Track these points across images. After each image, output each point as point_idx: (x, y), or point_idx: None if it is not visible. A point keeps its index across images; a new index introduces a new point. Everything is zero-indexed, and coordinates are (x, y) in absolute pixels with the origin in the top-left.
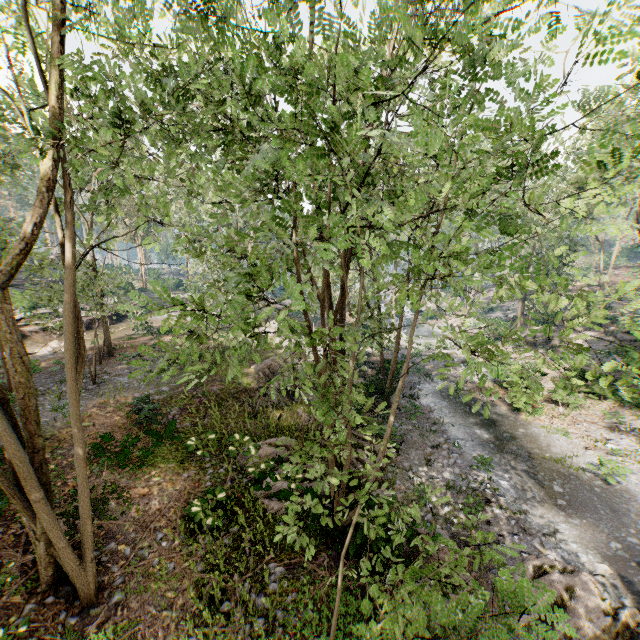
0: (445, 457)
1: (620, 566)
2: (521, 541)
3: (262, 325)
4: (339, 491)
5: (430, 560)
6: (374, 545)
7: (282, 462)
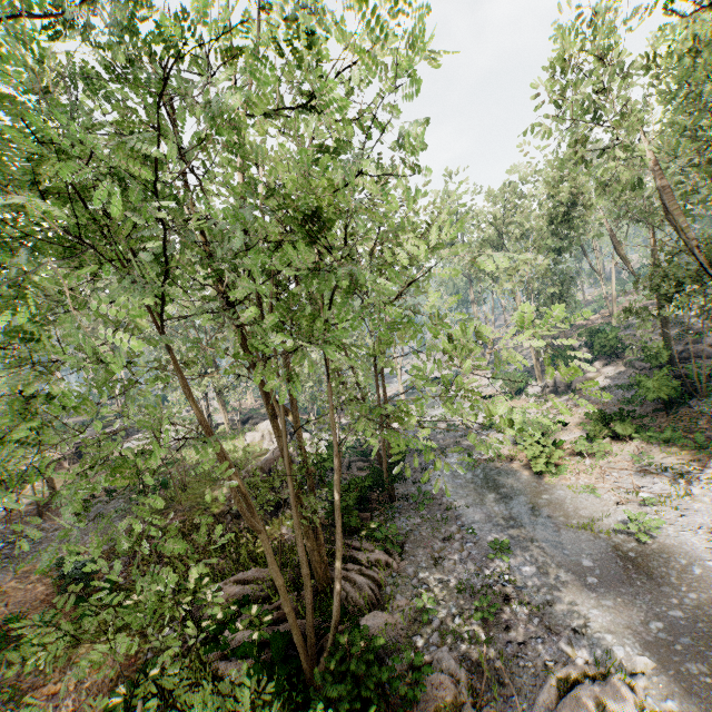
0: (458, 550)
1: (664, 653)
2: (546, 646)
3: (251, 430)
4: (306, 630)
5: (429, 702)
6: (333, 703)
7: (248, 603)
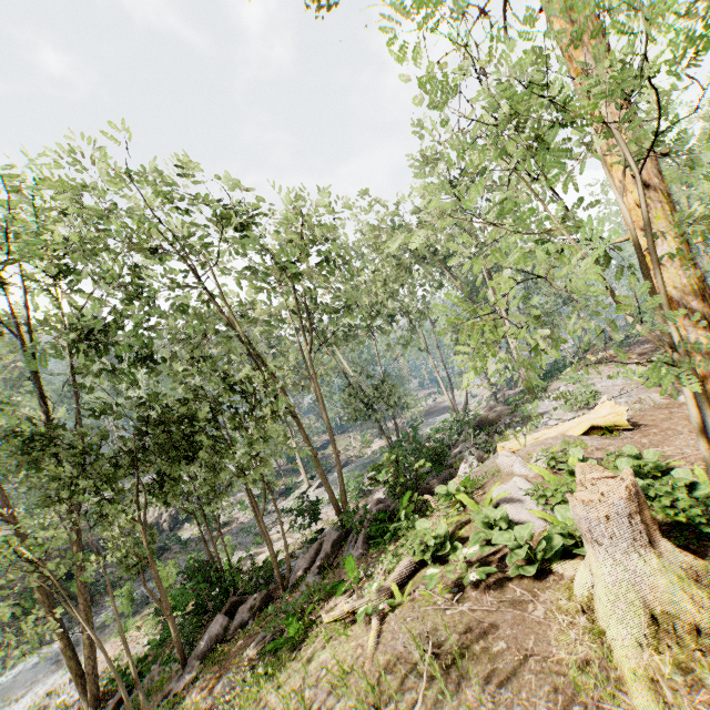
0: None
1: None
2: None
3: None
4: None
5: None
6: None
7: None
